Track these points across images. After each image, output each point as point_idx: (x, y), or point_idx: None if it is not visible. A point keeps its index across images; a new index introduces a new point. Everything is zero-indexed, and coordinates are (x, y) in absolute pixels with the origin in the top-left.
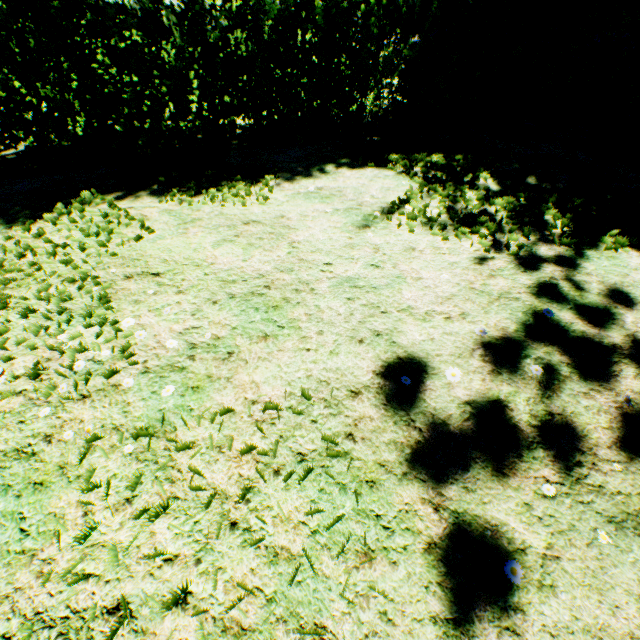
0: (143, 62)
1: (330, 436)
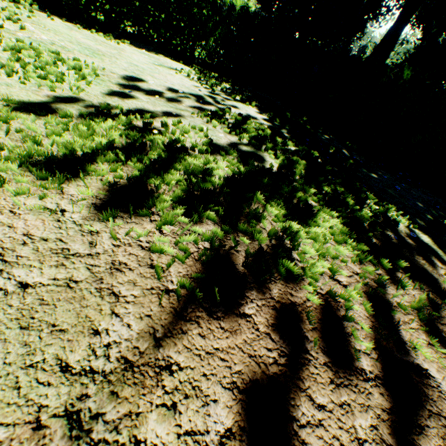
0: None
1: (95, 69)
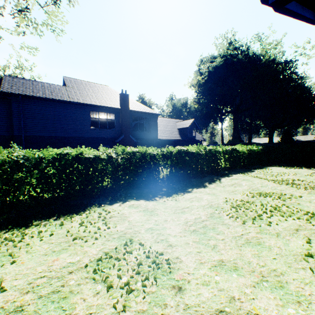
0: (240, 156)
1: None
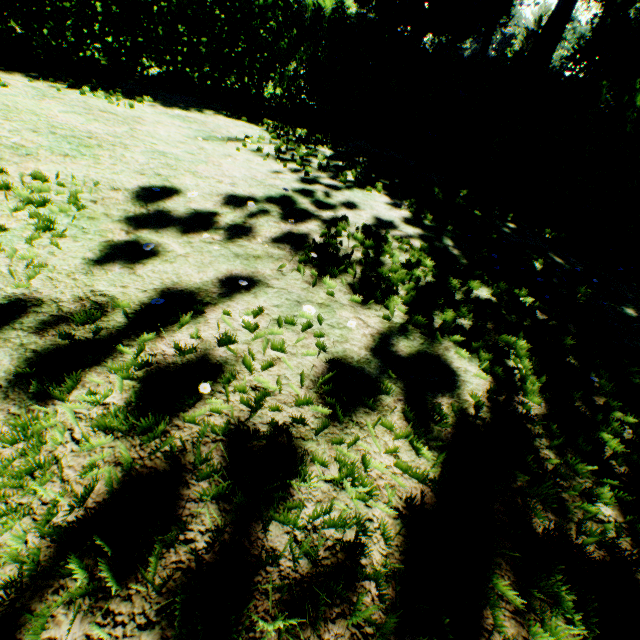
0: None
1: (75, 193)
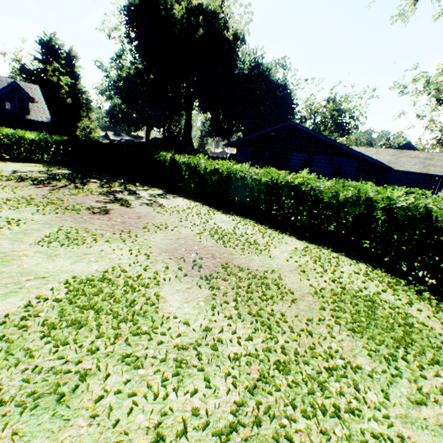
0: None
1: (3, 171)
